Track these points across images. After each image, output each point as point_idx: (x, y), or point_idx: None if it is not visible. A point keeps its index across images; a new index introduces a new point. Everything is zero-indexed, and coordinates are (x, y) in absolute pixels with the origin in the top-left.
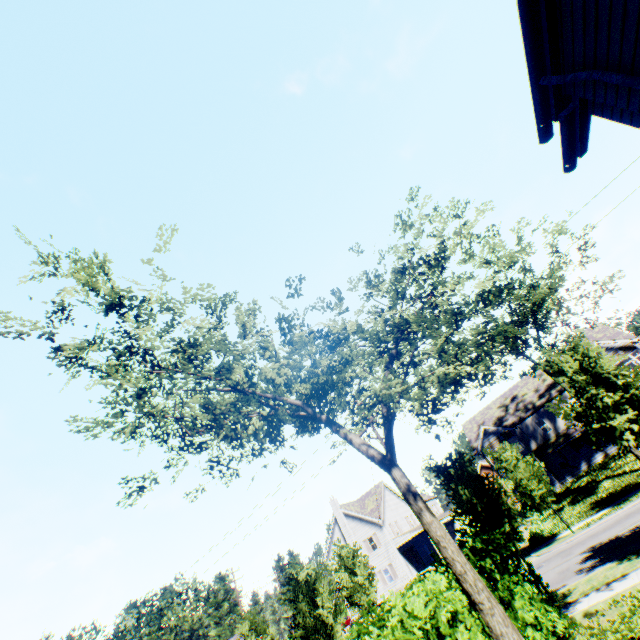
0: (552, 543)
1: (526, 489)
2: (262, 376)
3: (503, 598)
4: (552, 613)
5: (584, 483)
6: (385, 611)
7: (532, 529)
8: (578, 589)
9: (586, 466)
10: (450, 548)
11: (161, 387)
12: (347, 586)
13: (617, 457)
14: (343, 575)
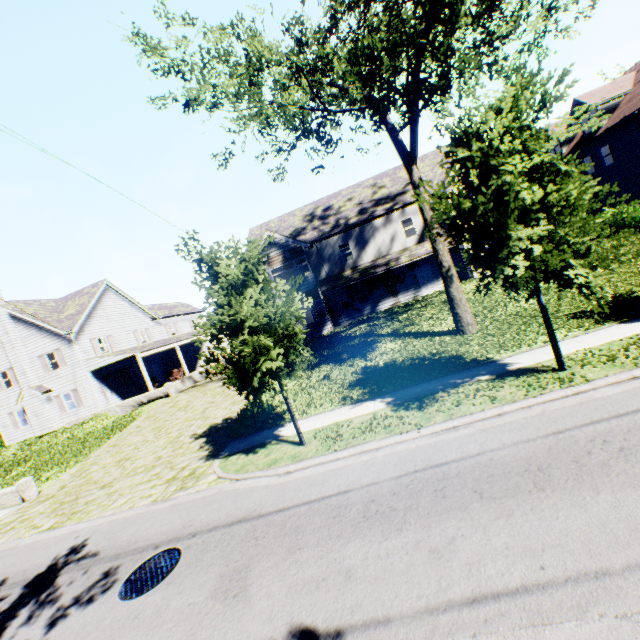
0: (259, 452)
1: (240, 356)
2: None
3: None
4: None
5: (361, 334)
6: None
7: None
8: None
9: (371, 311)
10: None
11: None
12: None
13: (412, 309)
14: None
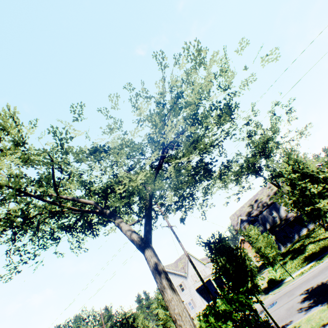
0: (281, 285)
1: (264, 253)
2: None
3: None
4: None
5: (297, 246)
6: None
7: (269, 276)
8: None
9: (297, 236)
10: (185, 327)
11: None
12: (162, 317)
13: (315, 230)
14: (160, 311)
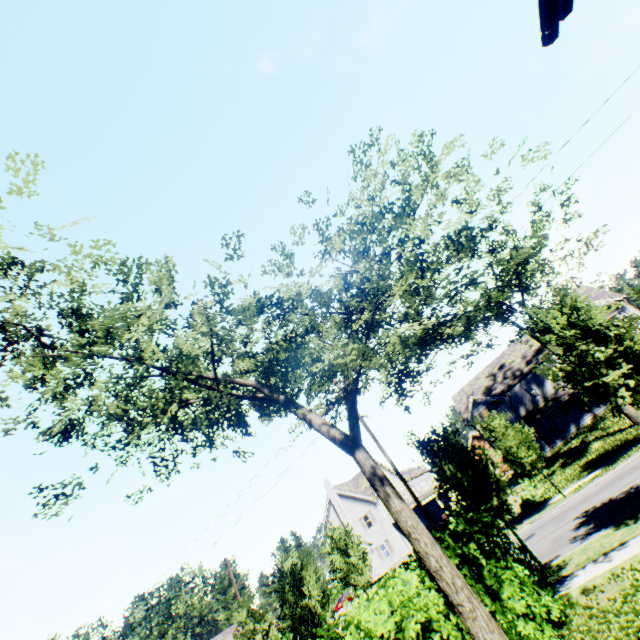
0: (544, 509)
1: (516, 457)
2: (176, 350)
3: (490, 587)
4: (546, 597)
5: (574, 446)
6: (342, 628)
7: (524, 496)
8: (573, 561)
9: (575, 428)
10: (423, 540)
11: (87, 377)
12: (341, 567)
13: (606, 417)
14: (336, 557)
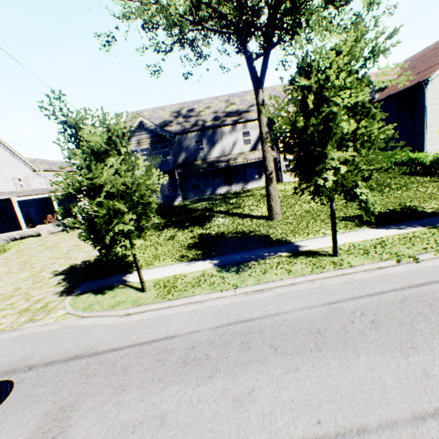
0: (107, 294)
1: (95, 216)
2: None
3: None
4: None
5: (202, 209)
6: None
7: None
8: None
9: (211, 193)
10: None
11: None
12: None
13: (240, 196)
14: None
